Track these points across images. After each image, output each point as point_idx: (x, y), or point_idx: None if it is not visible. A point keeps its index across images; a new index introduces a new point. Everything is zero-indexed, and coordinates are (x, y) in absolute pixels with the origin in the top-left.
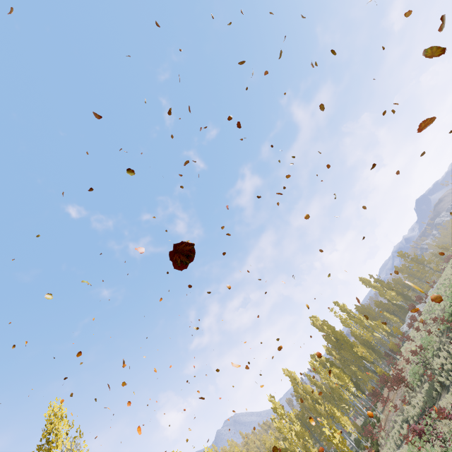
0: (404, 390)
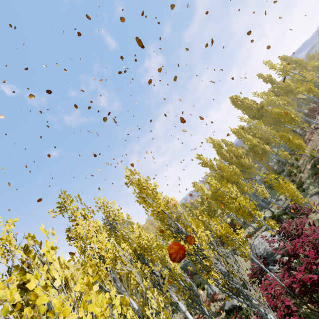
0: None
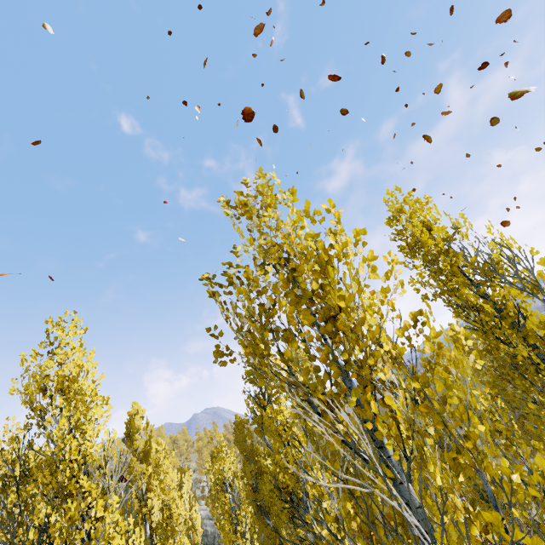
0: None
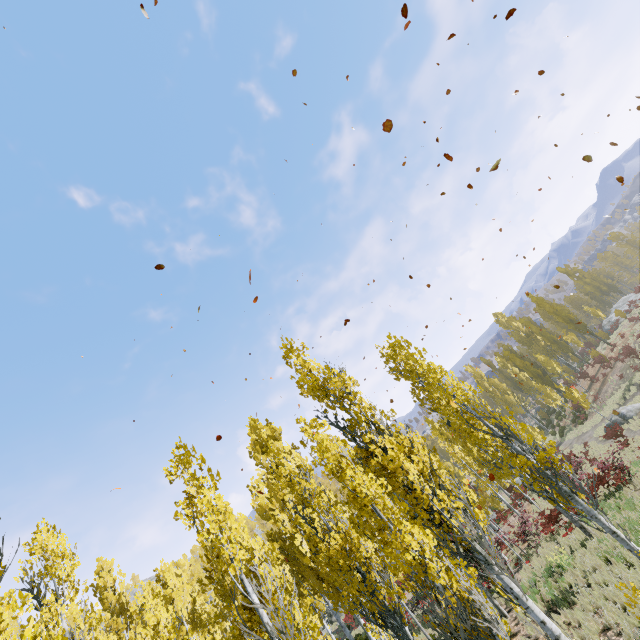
0: (626, 365)
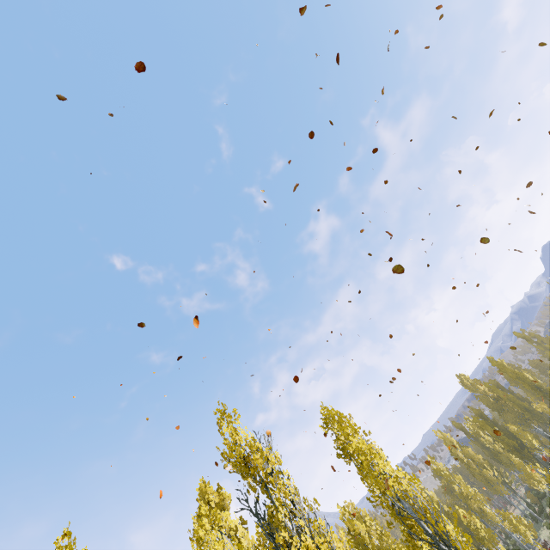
0: None
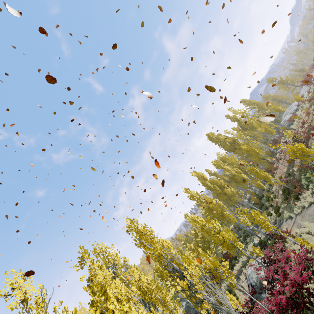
0: None
